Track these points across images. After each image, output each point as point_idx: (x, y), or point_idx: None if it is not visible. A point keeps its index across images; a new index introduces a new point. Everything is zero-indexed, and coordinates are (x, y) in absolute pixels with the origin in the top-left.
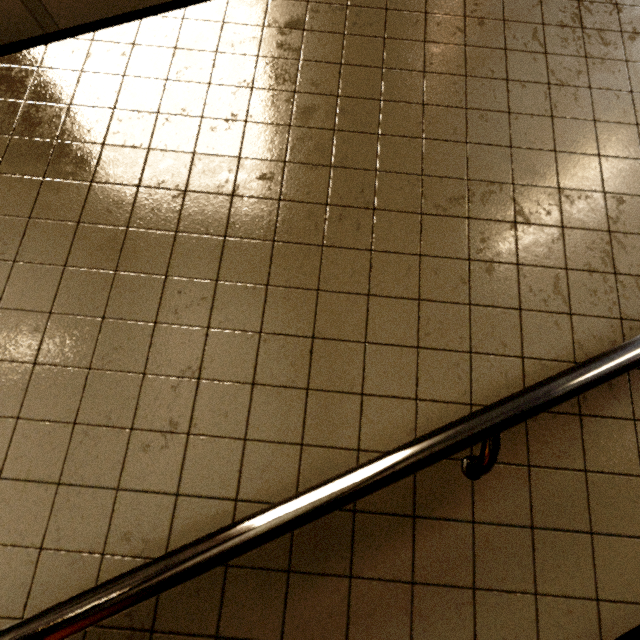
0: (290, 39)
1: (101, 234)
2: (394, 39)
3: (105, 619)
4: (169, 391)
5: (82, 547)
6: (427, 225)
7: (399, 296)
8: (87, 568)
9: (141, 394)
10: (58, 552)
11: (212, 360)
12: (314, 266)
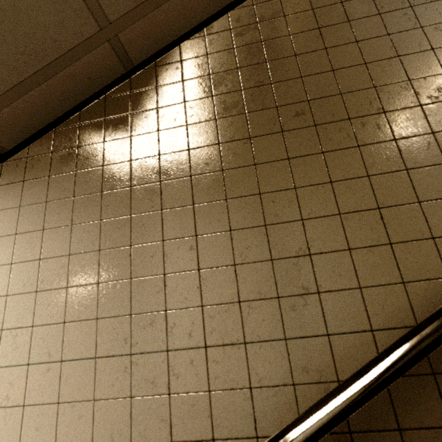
0: (278, 24)
1: (207, 179)
2: (348, 1)
3: (339, 424)
4: (293, 267)
5: (277, 382)
6: (428, 111)
7: (429, 164)
8: (286, 396)
9: (275, 273)
10: (262, 388)
11: (313, 240)
12: (358, 161)
